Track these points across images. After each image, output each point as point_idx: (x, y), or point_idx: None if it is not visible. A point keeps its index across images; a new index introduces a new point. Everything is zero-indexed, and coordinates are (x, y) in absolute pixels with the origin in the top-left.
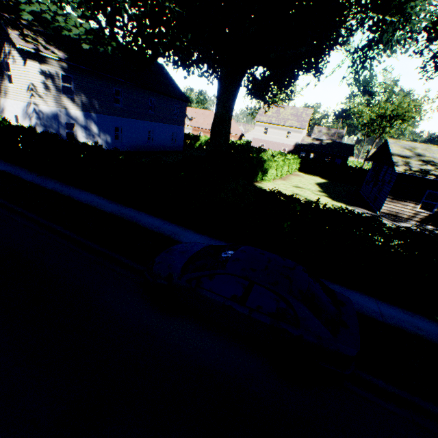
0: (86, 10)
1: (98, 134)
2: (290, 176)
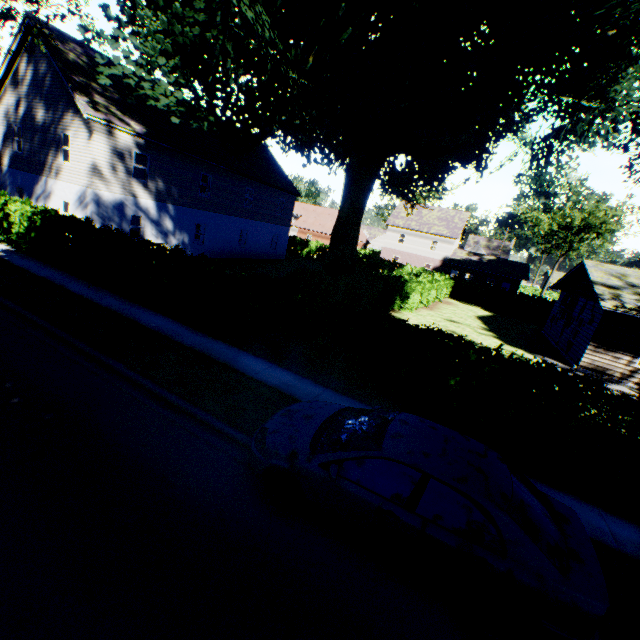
0: (181, 77)
1: (173, 232)
2: (439, 305)
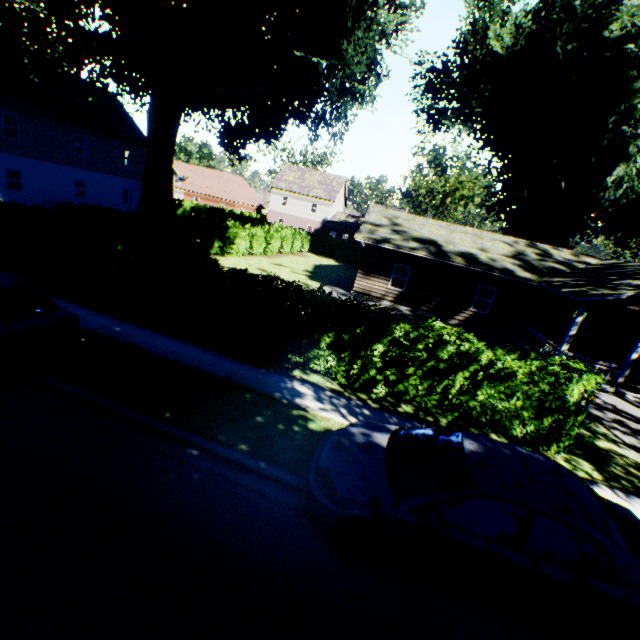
0: None
1: None
2: (287, 256)
